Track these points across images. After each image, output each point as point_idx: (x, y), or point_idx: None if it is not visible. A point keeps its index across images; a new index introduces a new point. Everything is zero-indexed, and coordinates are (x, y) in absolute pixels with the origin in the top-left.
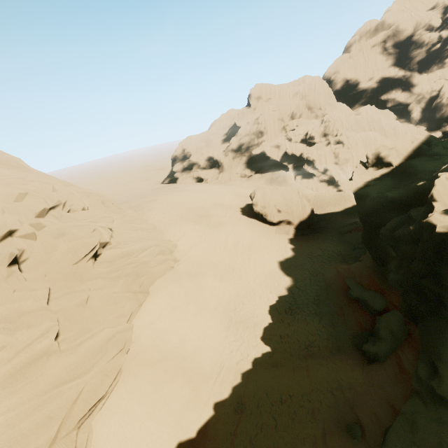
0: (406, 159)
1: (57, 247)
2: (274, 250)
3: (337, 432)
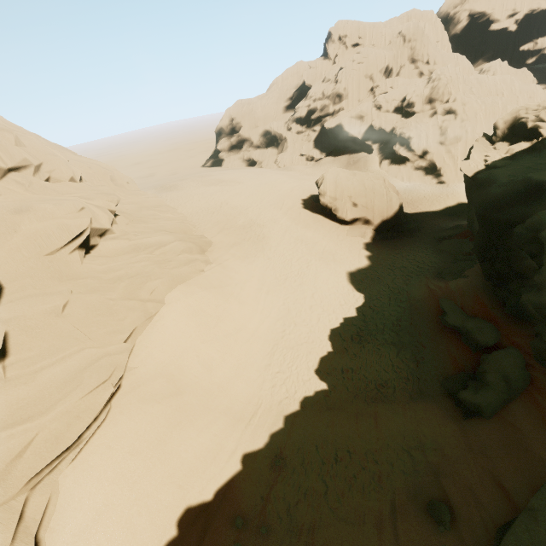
0: None
1: (18, 227)
2: (343, 257)
3: (412, 511)
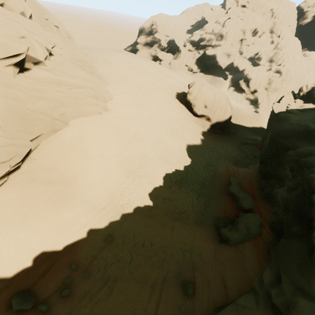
0: None
1: None
2: (188, 135)
3: (174, 283)
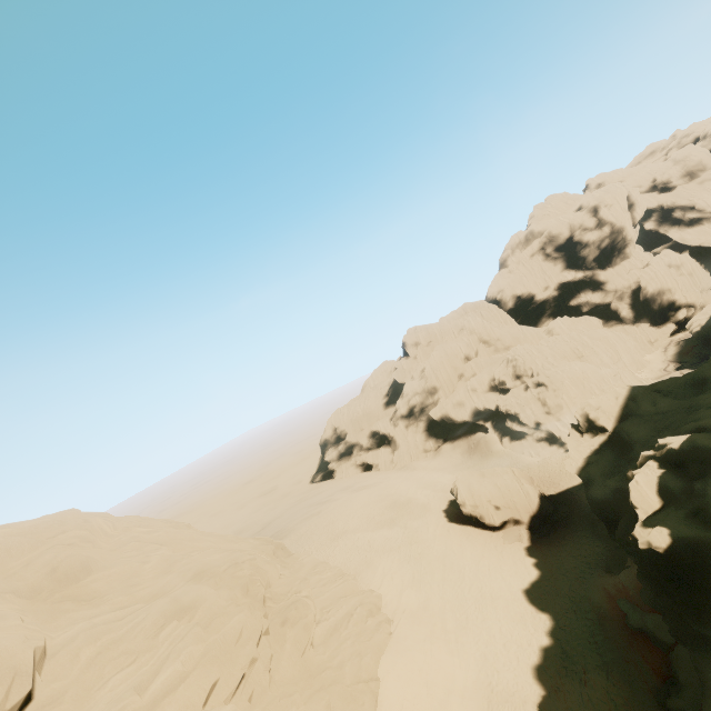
0: (618, 422)
1: (285, 637)
2: (511, 573)
3: None
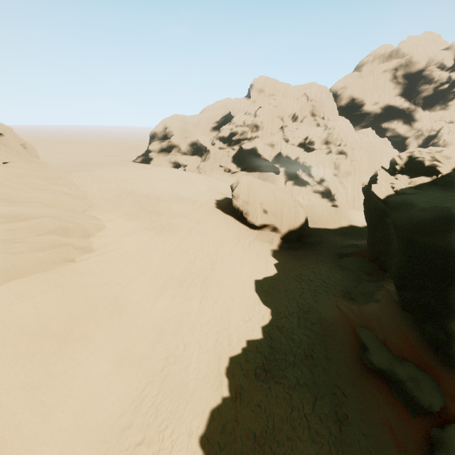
0: None
1: None
2: (251, 262)
3: None
